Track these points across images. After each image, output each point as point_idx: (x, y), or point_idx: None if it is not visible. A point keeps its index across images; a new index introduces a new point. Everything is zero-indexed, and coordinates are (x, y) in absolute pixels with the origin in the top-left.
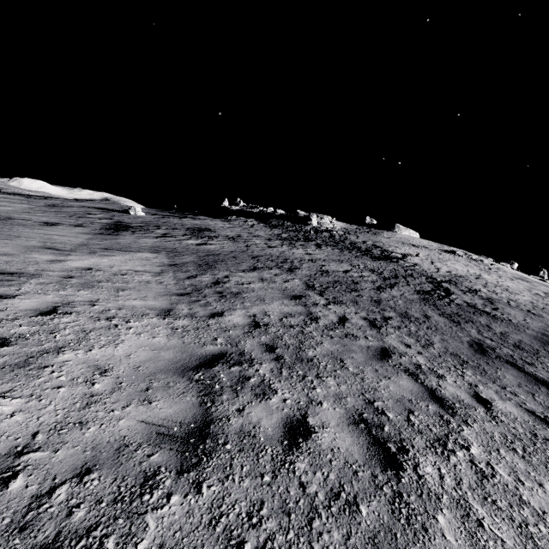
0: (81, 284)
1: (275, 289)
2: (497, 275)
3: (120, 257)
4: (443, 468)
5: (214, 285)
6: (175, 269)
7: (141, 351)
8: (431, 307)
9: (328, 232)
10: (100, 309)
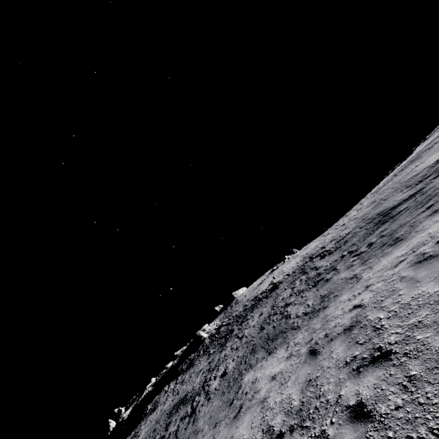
0: (322, 327)
1: (316, 293)
2: (302, 253)
3: (258, 374)
4: (436, 191)
5: (309, 313)
6: (280, 345)
7: (394, 253)
8: (338, 249)
9: (221, 327)
10: (357, 290)
